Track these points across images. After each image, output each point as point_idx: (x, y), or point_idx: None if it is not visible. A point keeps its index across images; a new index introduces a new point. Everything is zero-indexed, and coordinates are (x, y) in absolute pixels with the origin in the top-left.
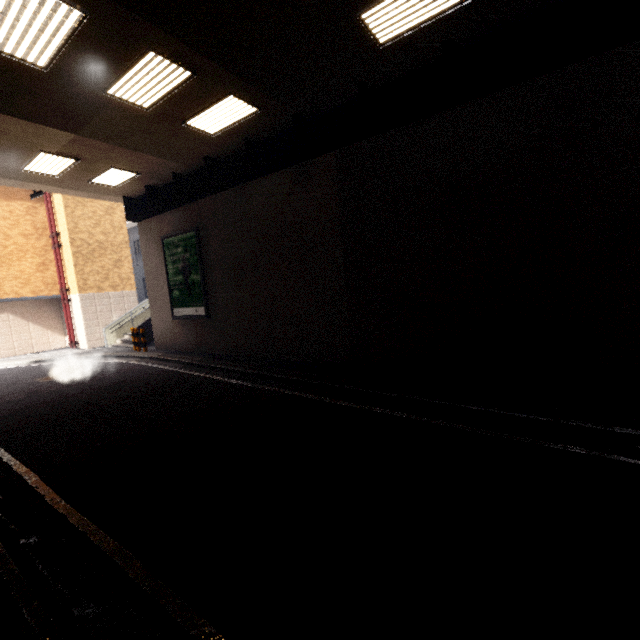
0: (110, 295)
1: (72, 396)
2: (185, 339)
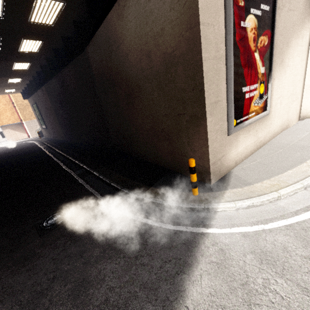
0: (34, 120)
1: (9, 151)
2: (47, 134)
